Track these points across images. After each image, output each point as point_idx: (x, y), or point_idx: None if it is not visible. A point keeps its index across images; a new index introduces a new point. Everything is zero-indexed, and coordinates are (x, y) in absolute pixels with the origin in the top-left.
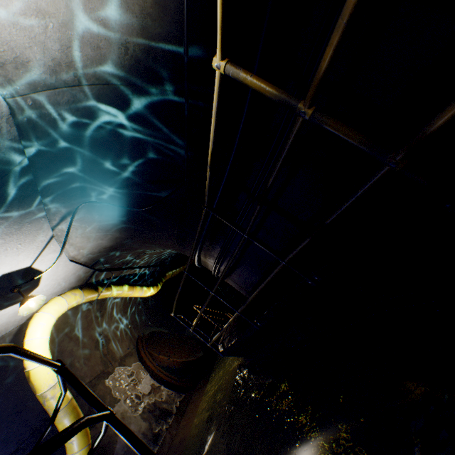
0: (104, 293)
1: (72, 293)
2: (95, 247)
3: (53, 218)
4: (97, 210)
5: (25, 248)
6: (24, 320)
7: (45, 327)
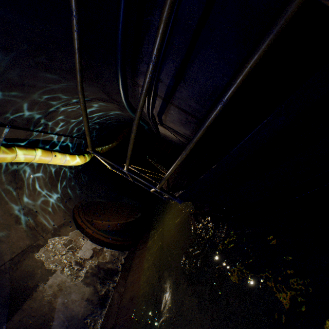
0: (1, 154)
1: None
2: None
3: None
4: None
5: None
6: None
7: None
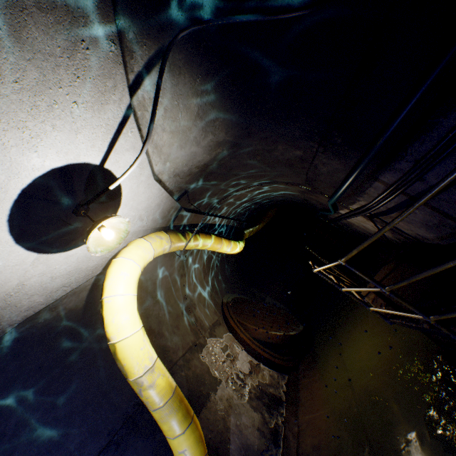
0: (191, 242)
1: (156, 235)
2: (185, 162)
3: (128, 65)
4: (201, 58)
5: (86, 120)
6: (99, 269)
7: (128, 279)
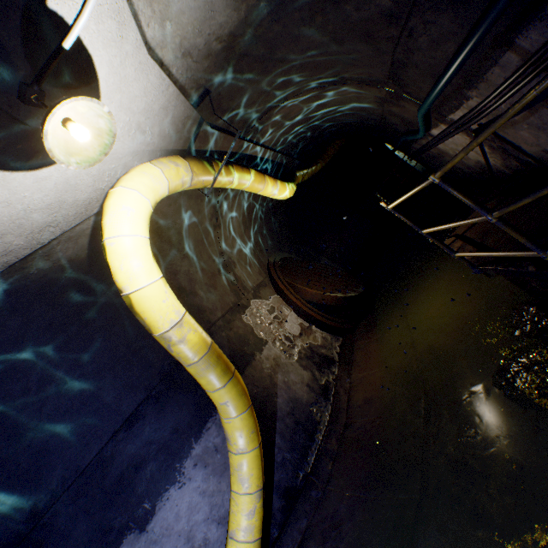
0: (222, 176)
1: (168, 161)
2: (197, 26)
3: None
4: None
5: None
6: (95, 207)
7: (134, 216)
